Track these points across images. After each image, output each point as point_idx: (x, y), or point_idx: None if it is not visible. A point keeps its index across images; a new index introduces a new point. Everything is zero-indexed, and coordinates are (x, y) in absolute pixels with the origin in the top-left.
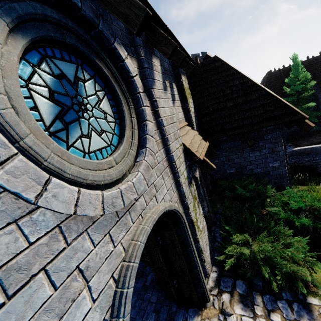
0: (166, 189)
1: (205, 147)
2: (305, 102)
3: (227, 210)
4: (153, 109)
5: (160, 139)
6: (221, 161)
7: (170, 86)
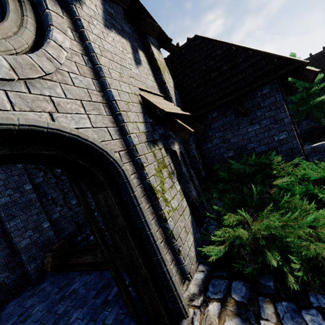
0: (91, 124)
1: (180, 111)
2: (317, 96)
3: (223, 195)
4: (78, 31)
5: (88, 66)
6: (215, 144)
7: (132, 48)
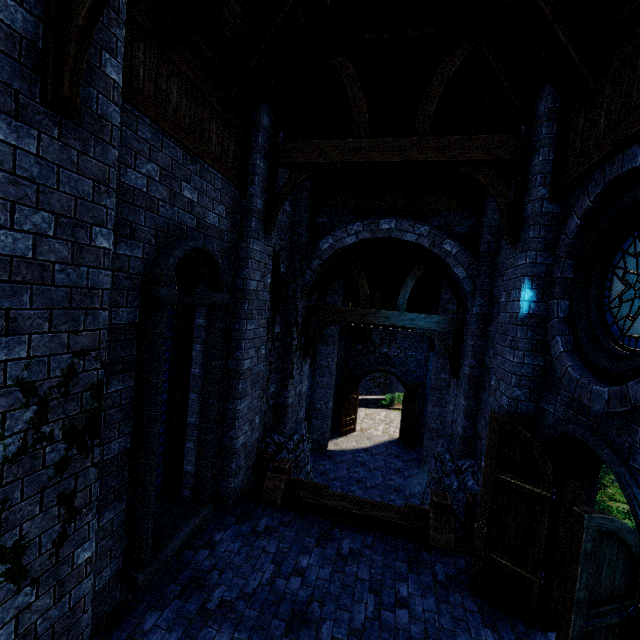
0: None
1: None
2: None
3: None
4: None
5: None
6: None
7: None
